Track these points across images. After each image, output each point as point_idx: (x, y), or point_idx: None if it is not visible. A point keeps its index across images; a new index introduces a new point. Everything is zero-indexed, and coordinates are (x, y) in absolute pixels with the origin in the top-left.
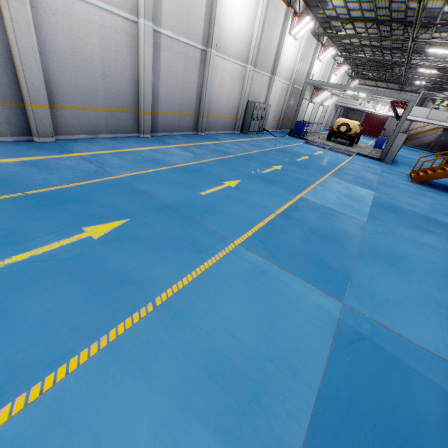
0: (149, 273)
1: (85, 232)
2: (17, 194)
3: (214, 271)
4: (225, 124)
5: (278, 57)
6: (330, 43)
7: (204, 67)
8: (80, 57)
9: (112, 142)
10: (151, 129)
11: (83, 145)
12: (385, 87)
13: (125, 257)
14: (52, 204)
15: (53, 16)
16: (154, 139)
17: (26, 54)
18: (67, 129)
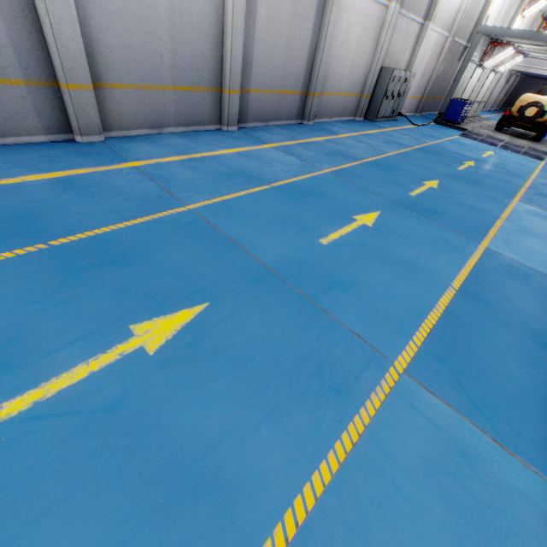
0: (246, 456)
1: (133, 337)
2: (36, 246)
3: (371, 453)
4: (344, 106)
5: None
6: None
7: (324, 10)
8: None
9: (183, 140)
10: (238, 118)
11: (142, 148)
12: None
13: (201, 408)
14: (87, 267)
15: None
16: (242, 134)
17: None
18: (120, 122)
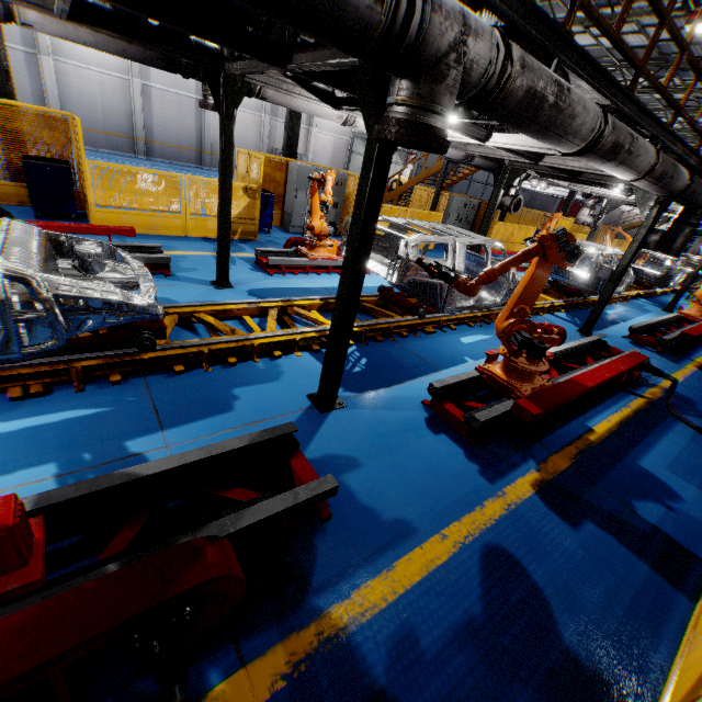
0: None
1: None
2: None
3: None
4: None
5: None
6: None
7: (202, 112)
8: (86, 99)
9: (104, 153)
10: (148, 154)
11: None
12: None
13: None
14: None
15: (70, 77)
16: (144, 159)
17: (51, 95)
18: None
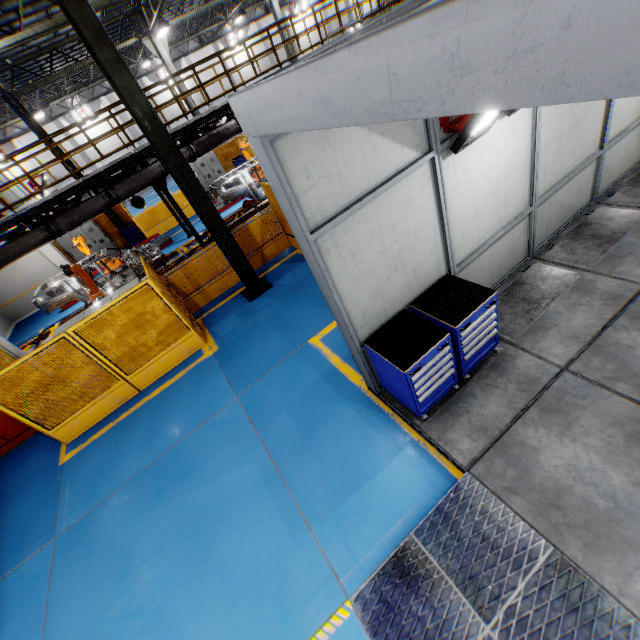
0: None
1: None
2: None
3: None
4: None
5: (294, 43)
6: None
7: None
8: None
9: None
10: None
11: None
12: None
13: None
14: None
15: None
16: None
17: None
18: None
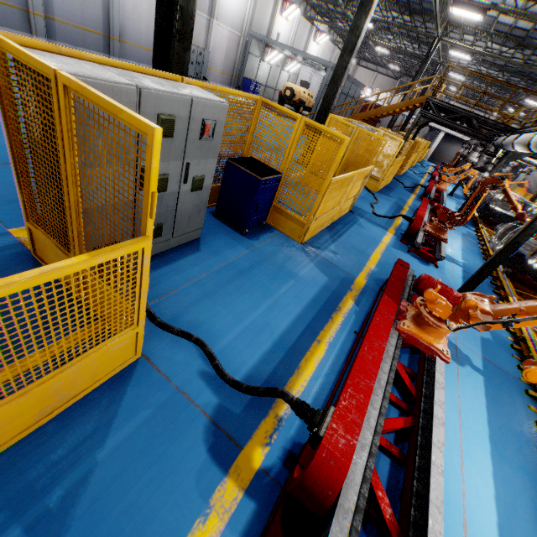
0: None
1: None
2: None
3: None
4: (150, 58)
5: None
6: (300, 1)
7: None
8: None
9: None
10: (48, 35)
11: None
12: (384, 73)
13: None
14: None
15: None
16: None
17: None
18: None
